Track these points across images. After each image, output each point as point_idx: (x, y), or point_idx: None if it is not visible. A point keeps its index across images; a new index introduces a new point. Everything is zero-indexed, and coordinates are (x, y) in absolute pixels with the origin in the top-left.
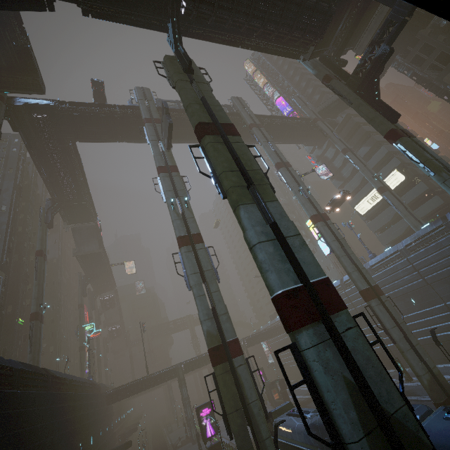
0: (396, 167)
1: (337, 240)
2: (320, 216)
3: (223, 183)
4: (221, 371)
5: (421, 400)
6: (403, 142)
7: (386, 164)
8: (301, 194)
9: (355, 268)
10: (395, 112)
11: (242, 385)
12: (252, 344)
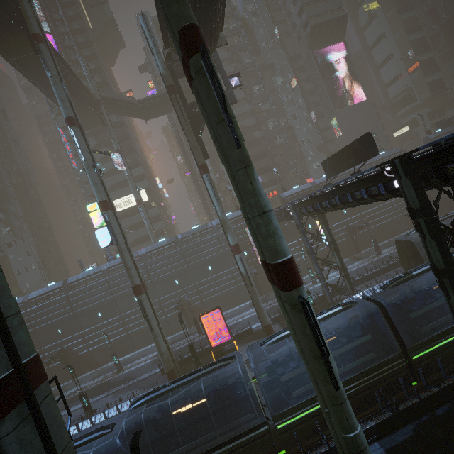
0: (146, 189)
1: (122, 233)
2: (111, 205)
3: (237, 130)
4: (14, 424)
5: (142, 379)
6: (210, 177)
7: (137, 182)
8: (96, 171)
9: (134, 264)
10: (207, 154)
11: (49, 430)
12: None
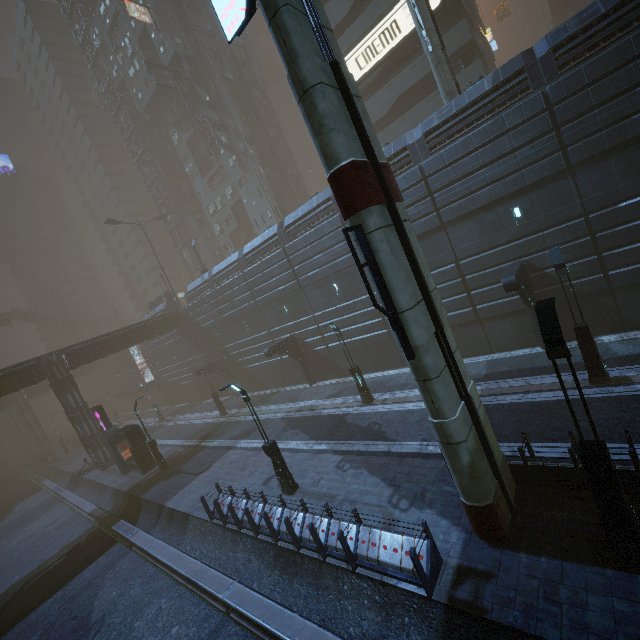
0: None
1: None
2: None
3: None
4: None
5: (399, 454)
6: None
7: None
8: None
9: (332, 79)
10: None
11: None
12: (83, 362)
